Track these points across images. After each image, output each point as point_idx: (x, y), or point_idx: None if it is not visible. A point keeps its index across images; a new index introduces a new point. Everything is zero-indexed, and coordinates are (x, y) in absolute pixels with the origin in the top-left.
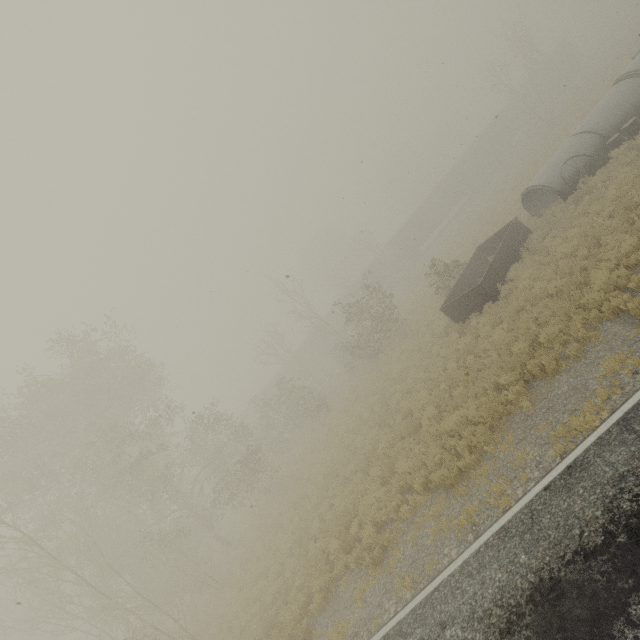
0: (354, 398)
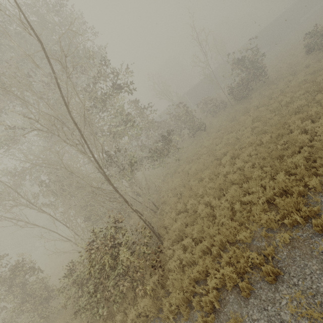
0: (233, 117)
